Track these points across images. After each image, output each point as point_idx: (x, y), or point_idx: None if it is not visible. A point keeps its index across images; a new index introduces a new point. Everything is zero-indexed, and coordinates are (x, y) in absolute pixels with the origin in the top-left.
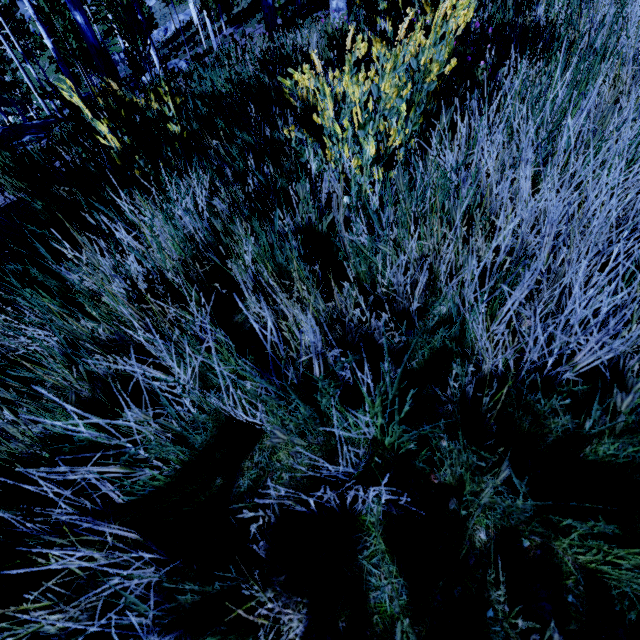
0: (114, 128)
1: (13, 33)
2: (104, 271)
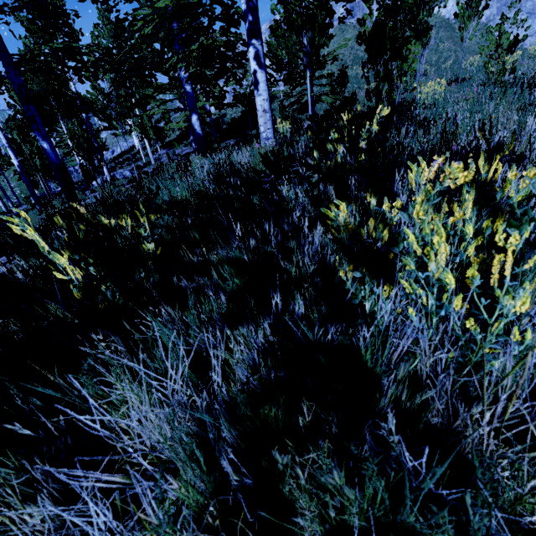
0: (78, 261)
1: None
2: None
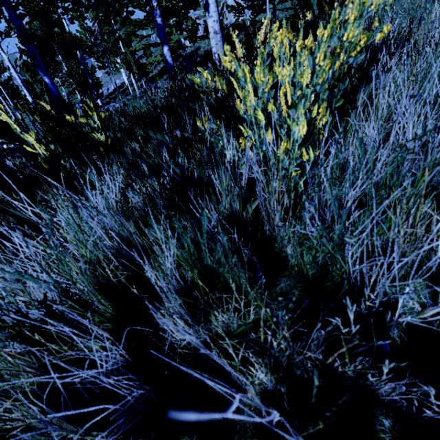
0: (38, 137)
1: (10, 96)
2: (4, 282)
